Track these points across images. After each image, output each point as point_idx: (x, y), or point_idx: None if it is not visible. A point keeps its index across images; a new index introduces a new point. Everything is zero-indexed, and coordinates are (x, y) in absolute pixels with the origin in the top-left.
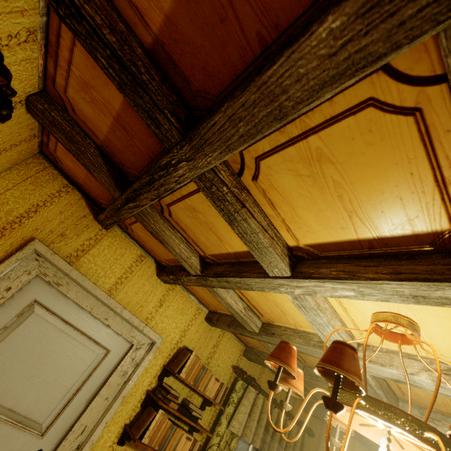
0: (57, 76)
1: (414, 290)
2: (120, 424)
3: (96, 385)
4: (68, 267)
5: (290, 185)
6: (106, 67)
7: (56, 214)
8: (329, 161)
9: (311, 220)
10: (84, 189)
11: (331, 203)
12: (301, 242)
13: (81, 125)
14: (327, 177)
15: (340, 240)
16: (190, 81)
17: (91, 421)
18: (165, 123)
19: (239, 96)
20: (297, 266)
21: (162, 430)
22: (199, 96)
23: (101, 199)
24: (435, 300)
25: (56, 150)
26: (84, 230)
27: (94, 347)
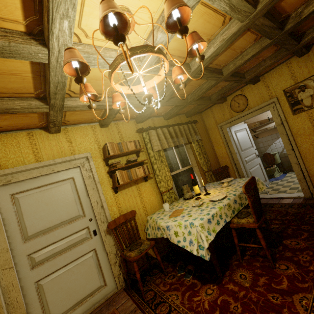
0: None
1: None
2: (109, 189)
3: (84, 190)
4: None
5: None
6: None
7: None
8: None
9: None
10: None
11: None
12: (20, 20)
13: None
14: None
15: None
16: None
17: (96, 198)
18: None
19: None
20: (45, 40)
21: (125, 175)
22: None
23: None
24: None
25: None
26: None
27: (65, 182)
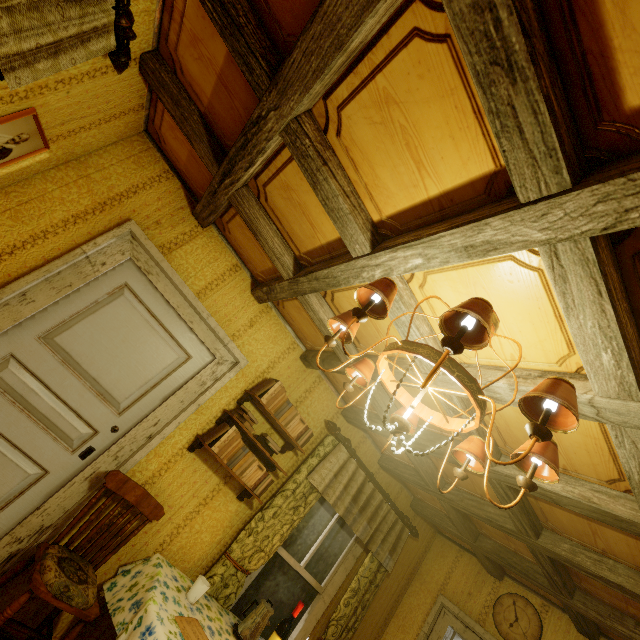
0: (170, 31)
1: (463, 239)
2: (192, 432)
3: (174, 386)
4: (159, 256)
5: (368, 138)
6: (211, 11)
7: (154, 200)
8: (394, 103)
9: (388, 180)
10: (185, 178)
11: (402, 154)
12: (384, 213)
13: (187, 89)
14: (395, 123)
15: (415, 204)
16: (282, 25)
17: (165, 417)
18: (257, 68)
19: (309, 29)
20: (380, 245)
21: (233, 447)
22: (289, 41)
23: (201, 190)
24: (481, 248)
25: (161, 126)
26: (180, 223)
27: (176, 349)
